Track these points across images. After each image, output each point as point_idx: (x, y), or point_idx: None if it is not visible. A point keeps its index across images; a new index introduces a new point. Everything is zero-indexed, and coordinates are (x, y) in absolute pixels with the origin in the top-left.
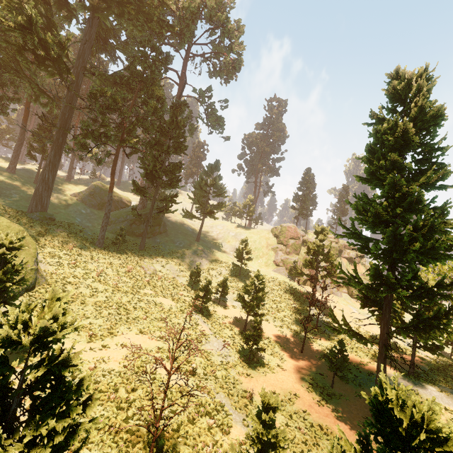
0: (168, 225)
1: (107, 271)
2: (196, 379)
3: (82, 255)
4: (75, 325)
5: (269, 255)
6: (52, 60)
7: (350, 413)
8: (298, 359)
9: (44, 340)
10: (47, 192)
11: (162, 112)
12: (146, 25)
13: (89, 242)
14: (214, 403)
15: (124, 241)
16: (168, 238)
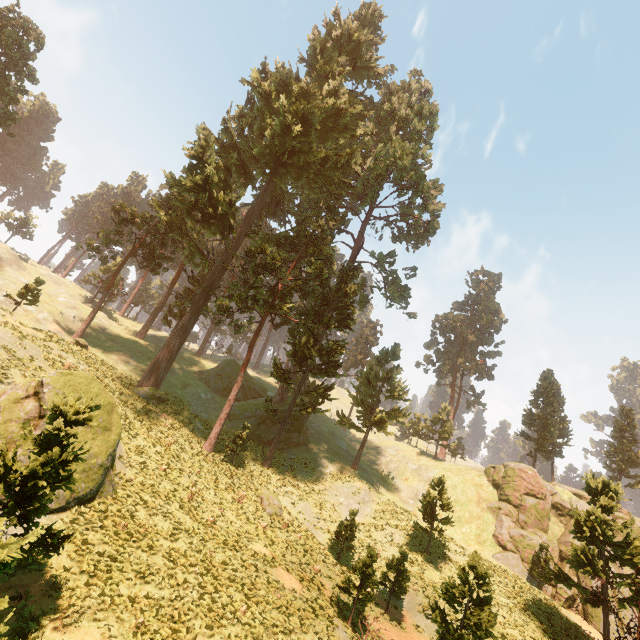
0: (312, 434)
1: (206, 493)
2: None
3: (180, 458)
4: None
5: (483, 520)
6: (218, 218)
7: None
8: None
9: None
10: (167, 362)
11: (328, 276)
12: (324, 187)
13: (196, 440)
14: None
15: (245, 447)
16: (308, 454)
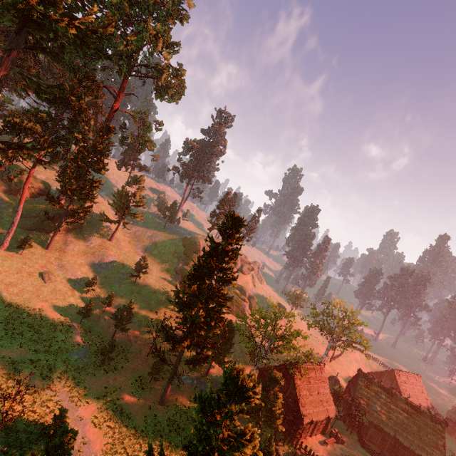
0: (86, 218)
1: (5, 282)
2: (51, 382)
3: None
4: None
5: (173, 262)
6: None
7: (147, 400)
8: (141, 361)
9: None
10: None
11: (86, 138)
12: (82, 51)
13: None
14: (55, 398)
15: (30, 246)
16: (81, 235)
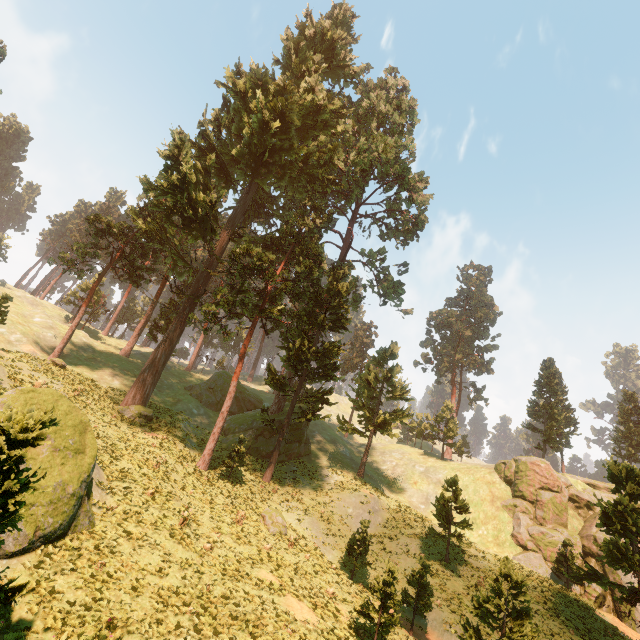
0: (313, 443)
1: (201, 516)
2: None
3: (170, 479)
4: None
5: (499, 519)
6: (199, 222)
7: None
8: None
9: None
10: (153, 377)
11: (319, 275)
12: (308, 185)
13: (189, 459)
14: None
15: (242, 462)
16: (310, 465)
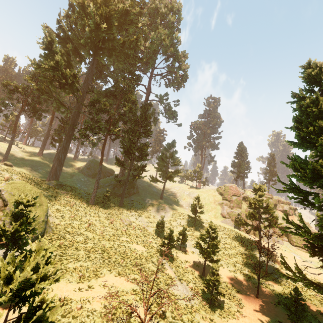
0: (140, 187)
1: (95, 222)
2: None
3: (79, 210)
4: (55, 277)
5: (216, 209)
6: (69, 85)
7: None
8: (255, 304)
9: (22, 295)
10: (59, 166)
11: (135, 111)
12: (125, 60)
13: (85, 201)
14: None
15: (109, 199)
16: (139, 197)
